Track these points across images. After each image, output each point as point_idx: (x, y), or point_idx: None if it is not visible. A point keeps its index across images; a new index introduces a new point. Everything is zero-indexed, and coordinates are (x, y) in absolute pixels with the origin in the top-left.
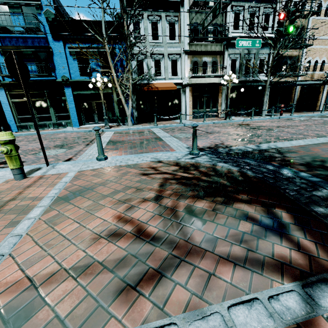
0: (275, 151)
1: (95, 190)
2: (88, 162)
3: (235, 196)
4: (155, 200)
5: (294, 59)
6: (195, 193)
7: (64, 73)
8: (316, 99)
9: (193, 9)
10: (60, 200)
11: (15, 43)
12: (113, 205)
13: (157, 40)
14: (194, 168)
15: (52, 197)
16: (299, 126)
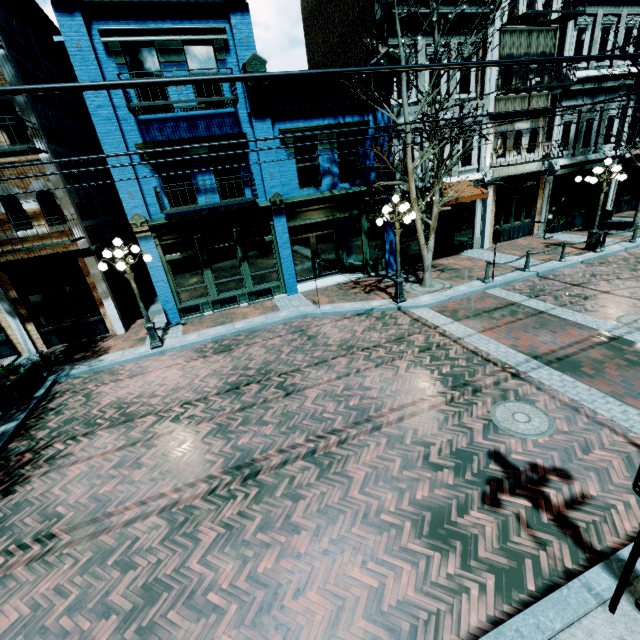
0: None
1: None
2: None
3: None
4: None
5: None
6: None
7: (272, 186)
8: None
9: (508, 27)
10: None
11: (171, 132)
12: None
13: (438, 96)
14: None
15: None
16: None
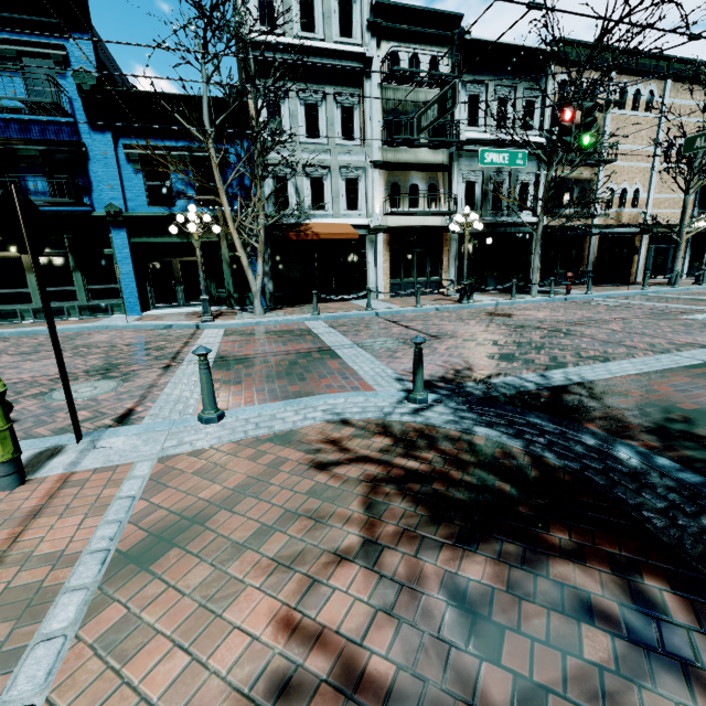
0: (584, 391)
1: (211, 524)
2: (179, 429)
3: (542, 535)
4: (363, 557)
5: (585, 184)
6: (451, 529)
7: (112, 198)
8: (631, 263)
9: (390, 85)
10: (125, 560)
11: None
12: (263, 578)
13: (317, 139)
14: (426, 443)
15: (103, 551)
16: (609, 322)
